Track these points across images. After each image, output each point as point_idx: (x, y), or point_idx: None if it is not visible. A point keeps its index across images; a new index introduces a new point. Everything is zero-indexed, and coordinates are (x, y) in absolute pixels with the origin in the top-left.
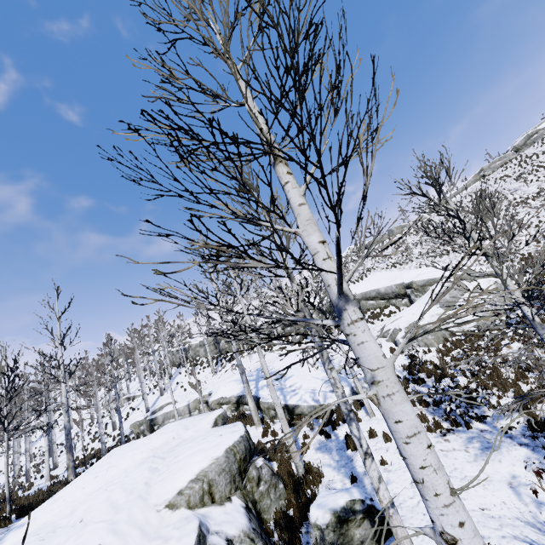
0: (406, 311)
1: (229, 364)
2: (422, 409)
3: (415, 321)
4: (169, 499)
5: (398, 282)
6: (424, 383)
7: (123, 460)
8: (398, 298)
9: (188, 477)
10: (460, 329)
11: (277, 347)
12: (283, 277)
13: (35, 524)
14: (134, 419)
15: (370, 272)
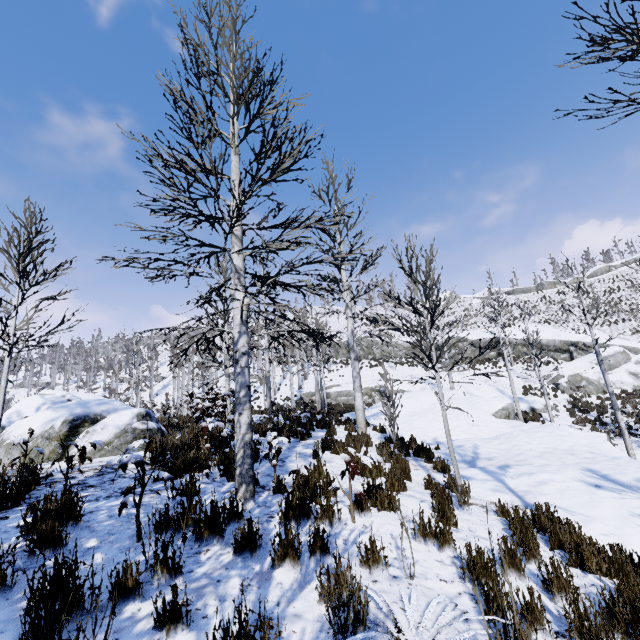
0: (568, 364)
1: (370, 369)
2: (591, 425)
3: (580, 372)
4: (492, 413)
5: (564, 338)
6: (588, 414)
7: (425, 397)
8: (557, 352)
9: (497, 408)
10: (617, 388)
11: (422, 365)
12: (589, 325)
13: (403, 411)
14: (288, 391)
15: (518, 322)
